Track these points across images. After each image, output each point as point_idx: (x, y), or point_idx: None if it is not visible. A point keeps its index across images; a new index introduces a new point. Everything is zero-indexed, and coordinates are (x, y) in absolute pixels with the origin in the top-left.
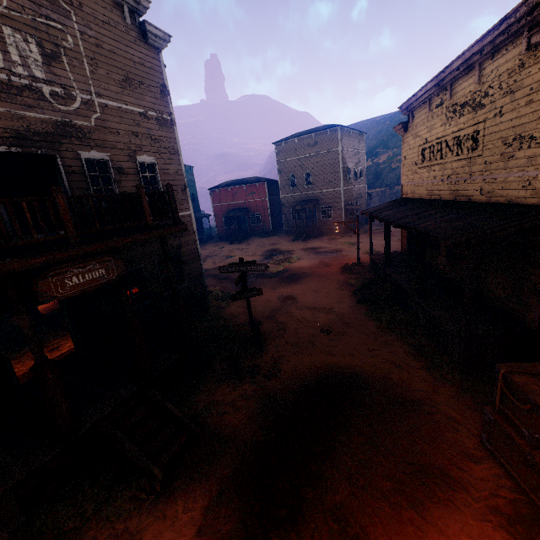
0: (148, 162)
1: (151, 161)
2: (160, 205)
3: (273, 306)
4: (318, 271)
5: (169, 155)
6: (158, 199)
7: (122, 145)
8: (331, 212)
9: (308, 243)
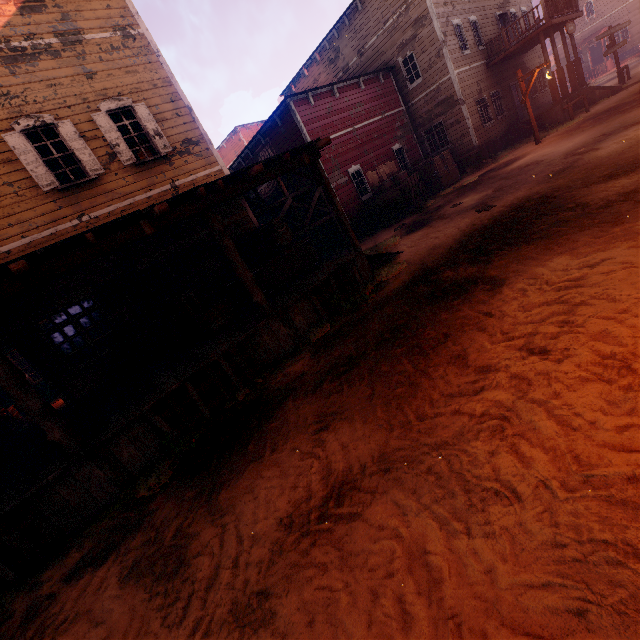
0: (523, 11)
1: (524, 10)
2: (573, 3)
3: (614, 82)
4: (639, 64)
5: (528, 5)
6: (573, 0)
7: (516, 3)
8: (626, 32)
9: (603, 75)
